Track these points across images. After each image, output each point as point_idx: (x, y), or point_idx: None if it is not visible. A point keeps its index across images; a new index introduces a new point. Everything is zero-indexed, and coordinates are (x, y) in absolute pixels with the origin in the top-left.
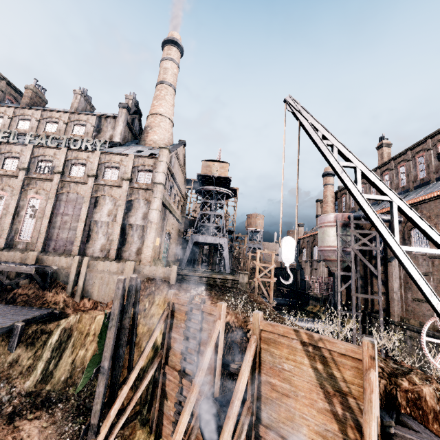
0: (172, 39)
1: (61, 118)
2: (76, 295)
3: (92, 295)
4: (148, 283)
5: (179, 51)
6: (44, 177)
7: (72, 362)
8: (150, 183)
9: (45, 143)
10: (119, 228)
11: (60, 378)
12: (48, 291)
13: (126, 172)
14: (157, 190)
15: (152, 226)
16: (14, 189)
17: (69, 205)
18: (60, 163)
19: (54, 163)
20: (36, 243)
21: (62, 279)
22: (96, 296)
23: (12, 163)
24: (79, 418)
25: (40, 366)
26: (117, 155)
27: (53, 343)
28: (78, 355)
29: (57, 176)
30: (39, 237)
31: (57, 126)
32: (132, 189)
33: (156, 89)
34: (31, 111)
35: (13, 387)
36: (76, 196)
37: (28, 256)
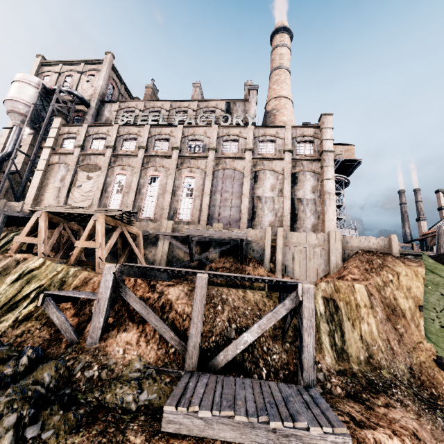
0: (285, 26)
1: (190, 106)
2: (277, 271)
3: (293, 272)
4: (368, 255)
5: (290, 39)
6: (197, 155)
7: (360, 338)
8: (313, 153)
9: (194, 122)
10: (289, 202)
11: (358, 357)
12: (245, 265)
13: (285, 144)
14: (328, 159)
15: (331, 197)
16: (168, 169)
17: (226, 182)
18: (213, 140)
19: (205, 142)
20: (197, 222)
21: (254, 253)
22: (298, 272)
23: (161, 145)
24: (436, 412)
25: (325, 339)
26: (271, 128)
27: (322, 313)
28: (362, 329)
29: (211, 153)
30: (201, 215)
31: (186, 115)
32: (294, 161)
33: (273, 75)
34: (160, 103)
35: (316, 363)
36: (233, 172)
37: (213, 228)
